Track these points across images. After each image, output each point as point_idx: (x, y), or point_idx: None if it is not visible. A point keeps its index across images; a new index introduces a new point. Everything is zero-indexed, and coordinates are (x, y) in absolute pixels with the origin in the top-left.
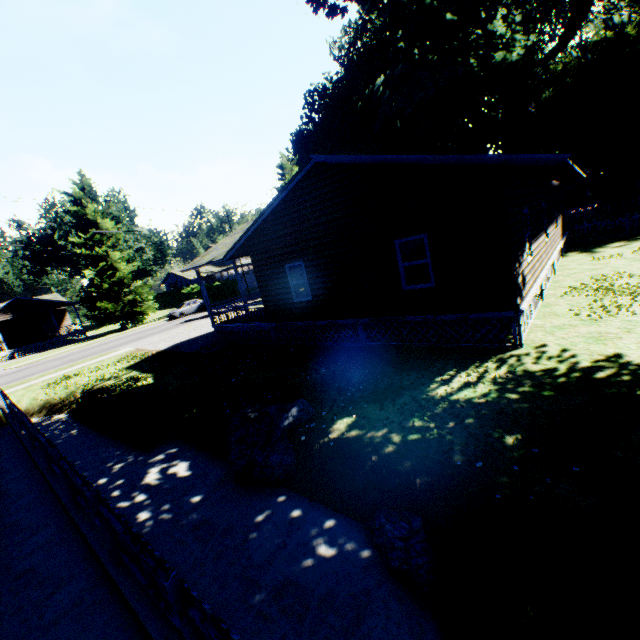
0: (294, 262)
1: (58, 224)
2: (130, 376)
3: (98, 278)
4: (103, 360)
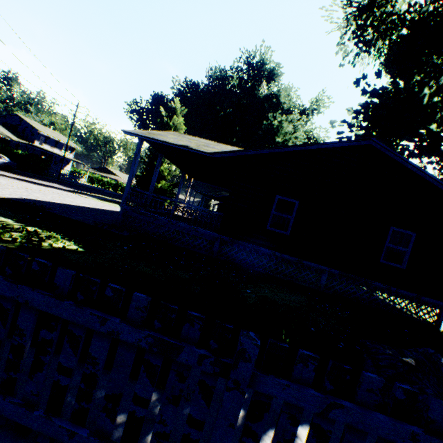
0: (288, 197)
1: None
2: None
3: None
4: None
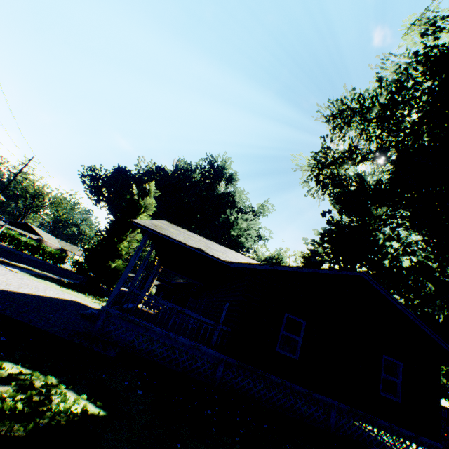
0: (296, 316)
1: None
2: None
3: None
4: None
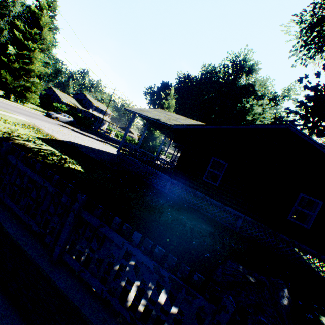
0: (221, 160)
1: (2, 4)
2: (51, 150)
3: (15, 57)
4: (4, 115)
